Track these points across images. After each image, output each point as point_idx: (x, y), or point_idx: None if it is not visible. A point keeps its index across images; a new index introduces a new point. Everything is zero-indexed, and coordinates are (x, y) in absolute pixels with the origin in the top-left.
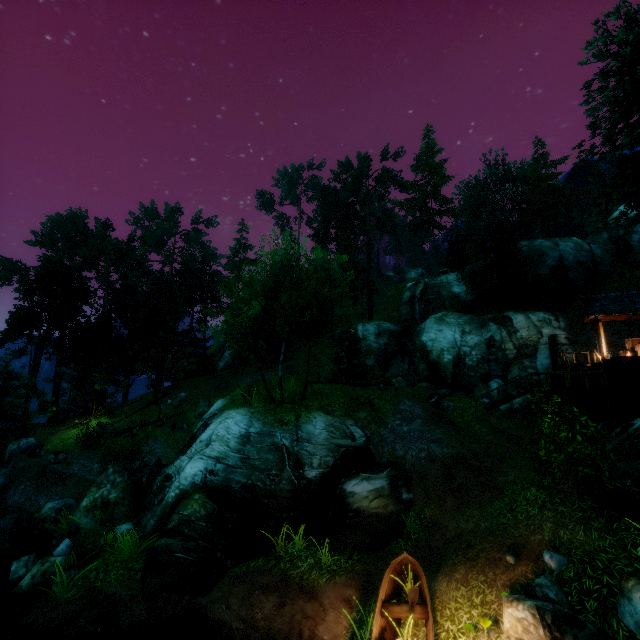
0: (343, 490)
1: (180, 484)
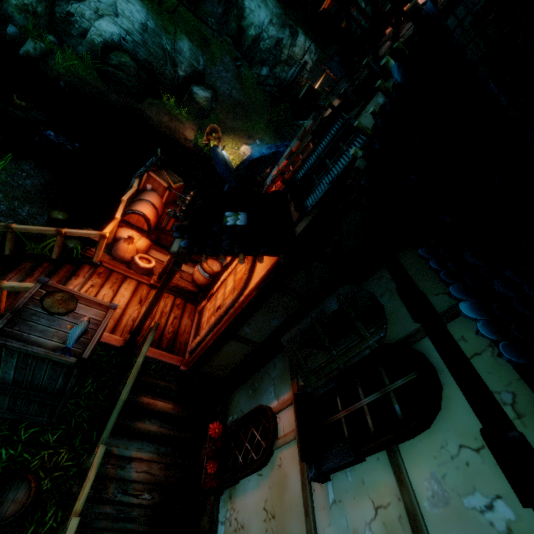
0: (192, 90)
1: (101, 35)
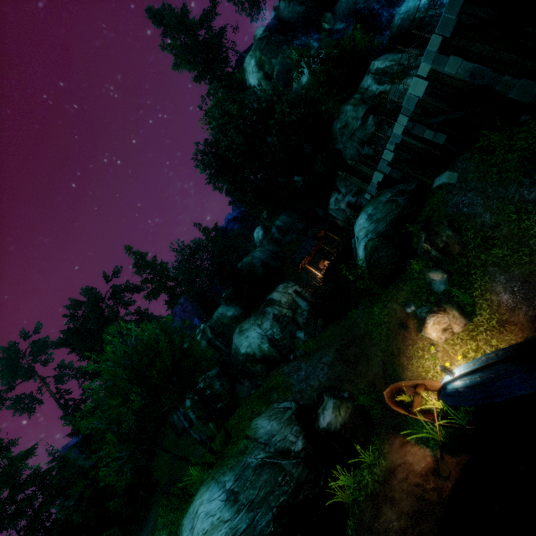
0: (323, 429)
1: None
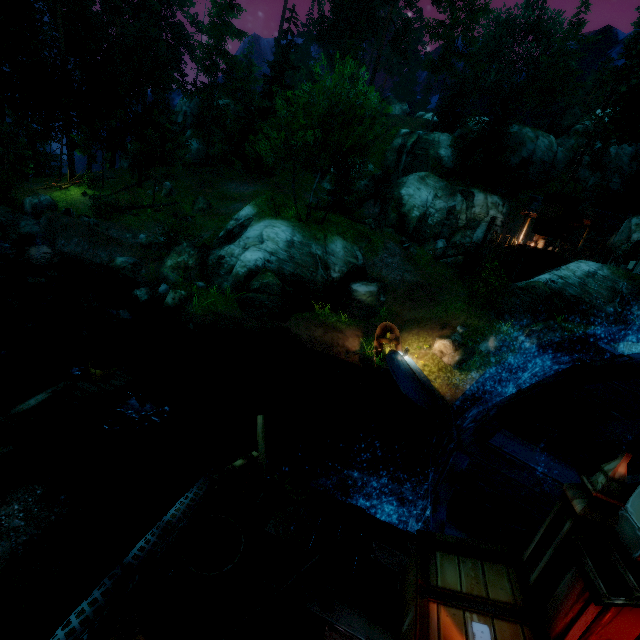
0: (351, 288)
1: (246, 265)
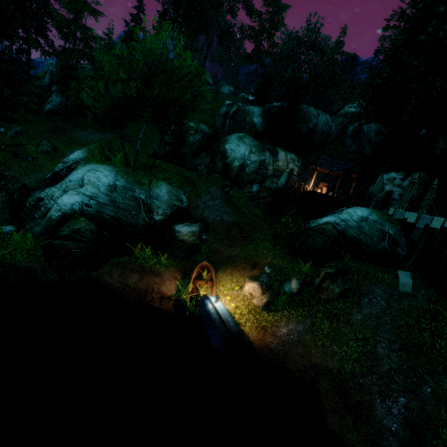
0: (174, 229)
1: (61, 208)
